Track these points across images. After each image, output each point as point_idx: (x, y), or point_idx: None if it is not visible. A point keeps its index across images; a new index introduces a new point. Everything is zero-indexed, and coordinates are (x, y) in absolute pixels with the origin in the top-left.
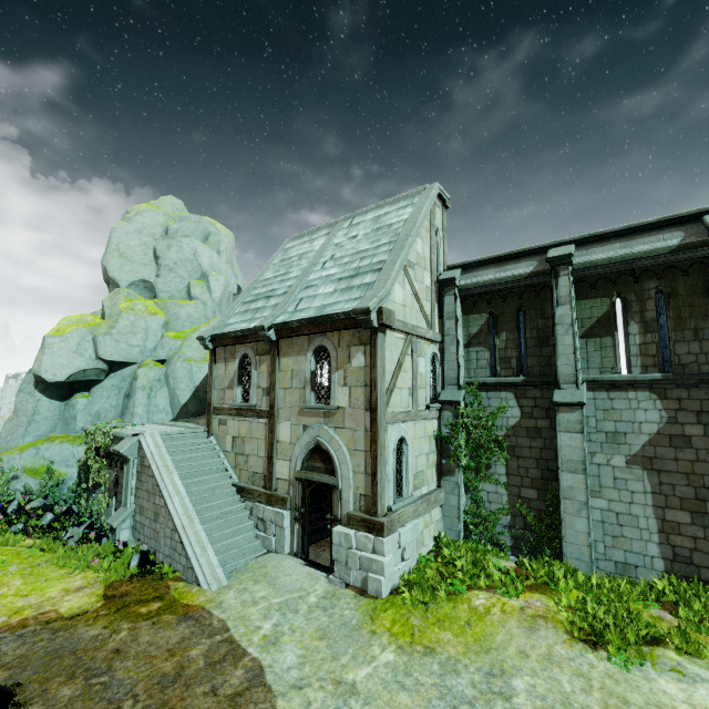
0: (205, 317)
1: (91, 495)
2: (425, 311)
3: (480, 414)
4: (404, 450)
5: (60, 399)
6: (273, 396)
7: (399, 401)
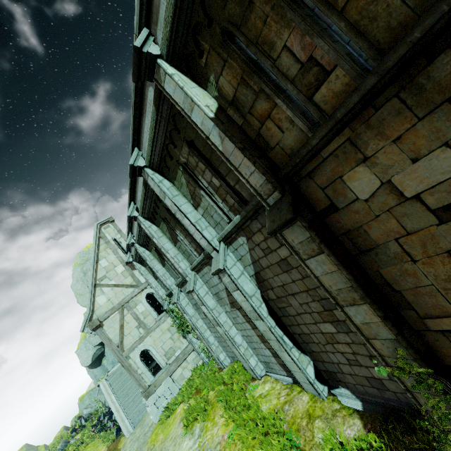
0: None
1: None
2: (128, 283)
3: (175, 309)
4: (150, 352)
5: (99, 365)
6: None
7: (132, 338)
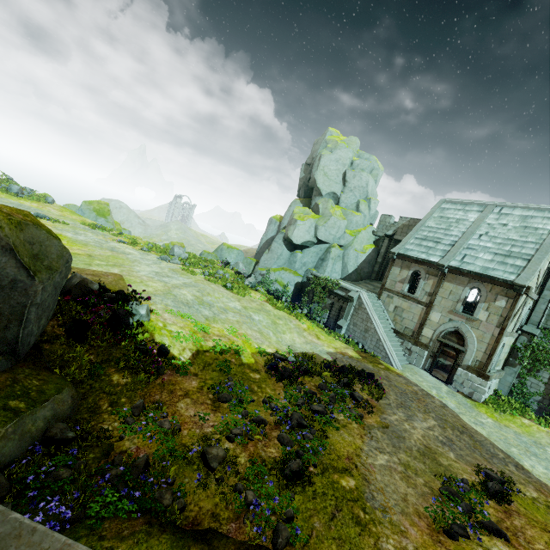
0: (363, 224)
1: (308, 304)
2: (537, 283)
3: (545, 345)
4: (501, 348)
5: (290, 250)
6: (433, 298)
7: (510, 327)
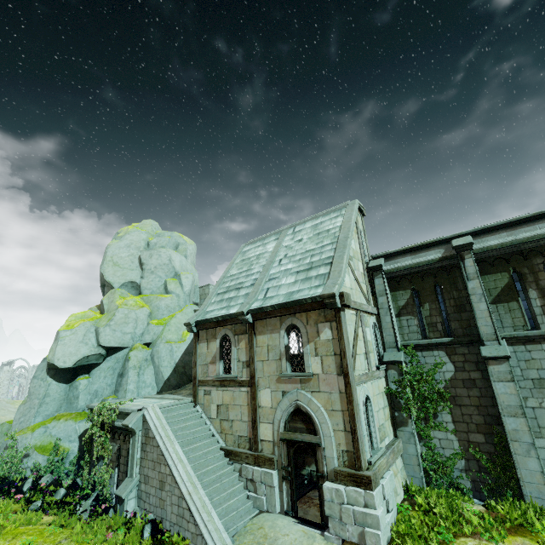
0: (179, 306)
1: (93, 467)
2: (364, 291)
3: (420, 371)
4: (369, 407)
5: (66, 382)
6: (252, 367)
7: (360, 365)
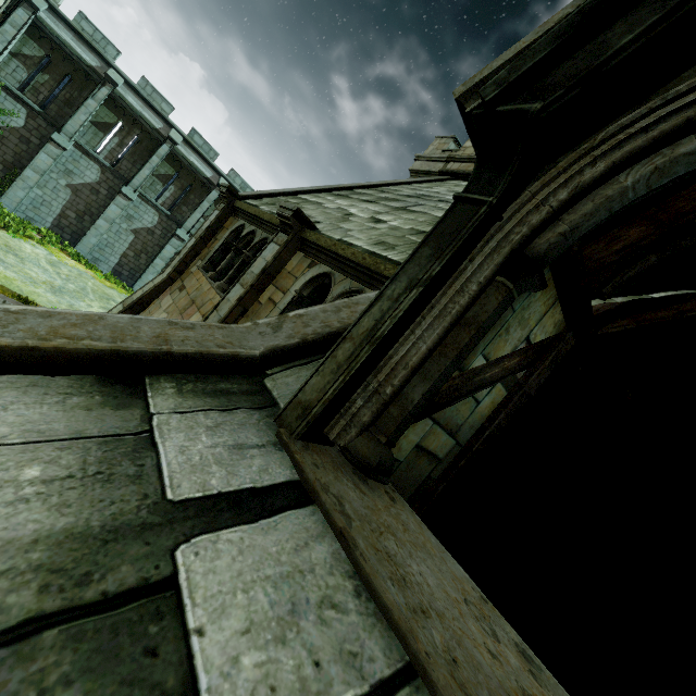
0: None
1: None
2: None
3: None
4: None
5: None
6: None
7: None
